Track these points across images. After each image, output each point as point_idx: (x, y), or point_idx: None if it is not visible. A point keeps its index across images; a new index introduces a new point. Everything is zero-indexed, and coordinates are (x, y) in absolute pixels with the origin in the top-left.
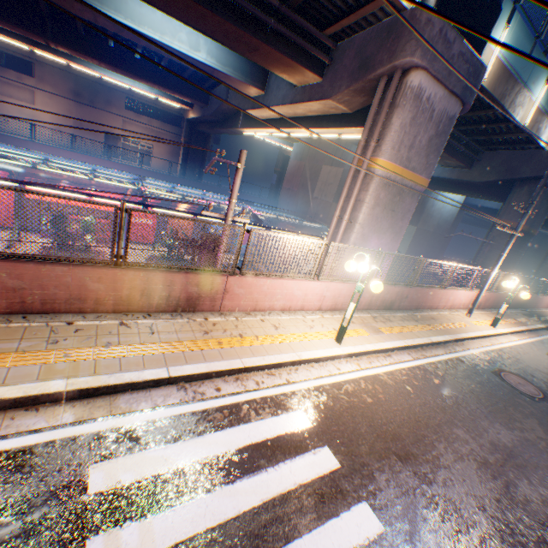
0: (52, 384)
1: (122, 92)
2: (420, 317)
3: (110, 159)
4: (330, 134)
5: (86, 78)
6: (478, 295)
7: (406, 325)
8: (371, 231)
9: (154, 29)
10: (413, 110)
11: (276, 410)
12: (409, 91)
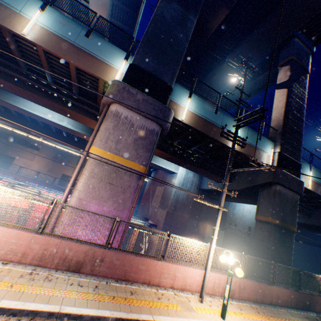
0: None
1: (77, 157)
2: (115, 287)
3: (59, 186)
4: None
5: (63, 151)
6: (204, 272)
7: (62, 288)
8: (89, 197)
9: (41, 113)
10: (115, 122)
11: None
12: (110, 112)
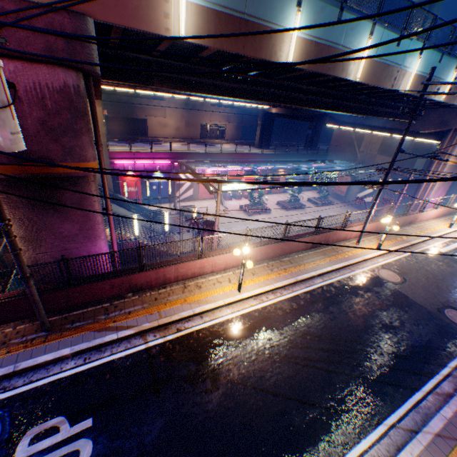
0: (417, 240)
1: None
2: None
3: (206, 141)
4: (406, 137)
5: None
6: None
7: None
8: (440, 185)
9: None
10: None
11: (452, 243)
12: None
